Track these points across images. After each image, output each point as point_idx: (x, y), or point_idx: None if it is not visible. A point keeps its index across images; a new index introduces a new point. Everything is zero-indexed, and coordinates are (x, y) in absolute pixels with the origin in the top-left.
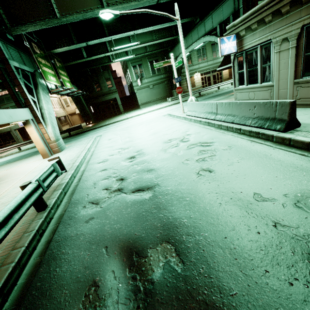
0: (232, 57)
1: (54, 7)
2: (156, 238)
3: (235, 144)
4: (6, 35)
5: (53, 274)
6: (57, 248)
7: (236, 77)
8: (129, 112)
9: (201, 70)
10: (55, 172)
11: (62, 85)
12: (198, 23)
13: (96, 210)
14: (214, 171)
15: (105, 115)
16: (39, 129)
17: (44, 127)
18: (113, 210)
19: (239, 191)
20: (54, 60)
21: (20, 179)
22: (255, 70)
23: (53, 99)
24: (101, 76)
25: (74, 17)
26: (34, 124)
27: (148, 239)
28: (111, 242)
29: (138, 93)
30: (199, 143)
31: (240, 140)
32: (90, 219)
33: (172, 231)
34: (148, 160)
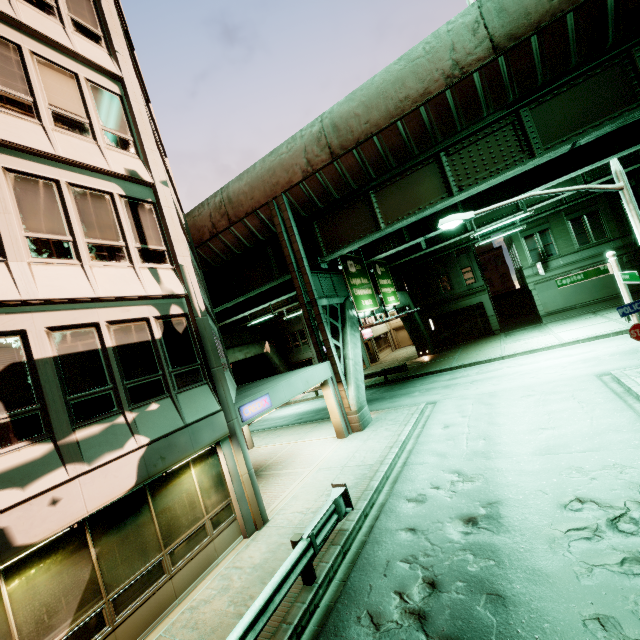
0: None
1: (378, 217)
2: None
3: None
4: (320, 266)
5: None
6: None
7: None
8: (513, 331)
9: None
10: (336, 513)
11: (381, 302)
12: None
13: None
14: None
15: (458, 336)
16: (338, 392)
17: (345, 389)
18: None
19: None
20: (374, 268)
21: (302, 478)
22: None
23: None
24: (453, 266)
25: (404, 222)
26: (333, 384)
27: None
28: None
29: (537, 291)
30: None
31: None
32: None
33: None
34: (501, 554)
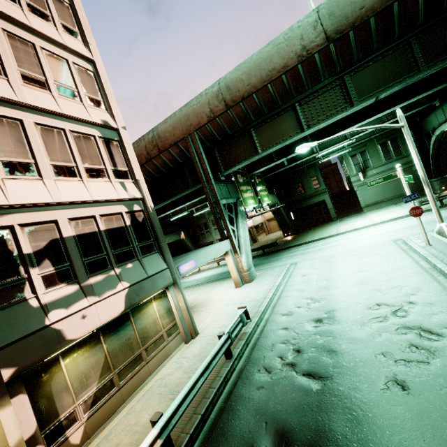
0: None
1: (257, 146)
2: (306, 438)
3: None
4: (220, 178)
5: (230, 423)
6: (235, 403)
7: None
8: (344, 218)
9: None
10: (241, 322)
11: (259, 201)
12: None
13: (267, 380)
14: (409, 390)
15: (309, 222)
16: (235, 258)
17: (239, 256)
18: (280, 387)
19: (422, 436)
20: (254, 179)
21: (216, 310)
22: None
23: None
24: (305, 176)
25: (274, 149)
26: (232, 253)
27: (299, 435)
28: (270, 420)
29: (359, 191)
30: (418, 329)
31: None
32: (261, 387)
33: (322, 440)
34: (335, 333)
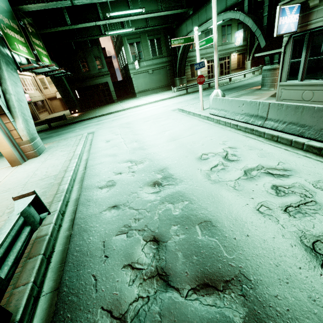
0: (285, 39)
1: None
2: None
3: None
4: None
5: None
6: None
7: (285, 68)
8: (123, 100)
9: (208, 57)
10: (27, 225)
11: (37, 59)
12: None
13: None
14: None
15: (94, 103)
16: (3, 124)
17: (11, 121)
18: None
19: None
20: (24, 22)
21: None
22: (321, 61)
23: (25, 77)
24: (89, 53)
25: None
26: None
27: None
28: None
29: (134, 79)
30: (263, 168)
31: None
32: None
33: None
34: (188, 195)
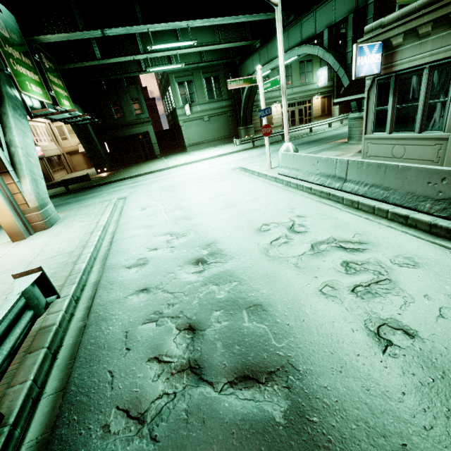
0: (368, 82)
1: None
2: None
3: (416, 252)
4: None
5: None
6: None
7: (371, 117)
8: (169, 156)
9: None
10: (29, 309)
11: (54, 102)
12: (290, 22)
13: None
14: (418, 333)
15: (130, 159)
16: (4, 185)
17: (15, 182)
18: None
19: None
20: (40, 56)
21: None
22: (411, 109)
23: (37, 124)
24: (124, 94)
25: None
26: None
27: None
28: None
29: (185, 127)
30: (334, 241)
31: (422, 243)
32: None
33: None
34: (238, 274)
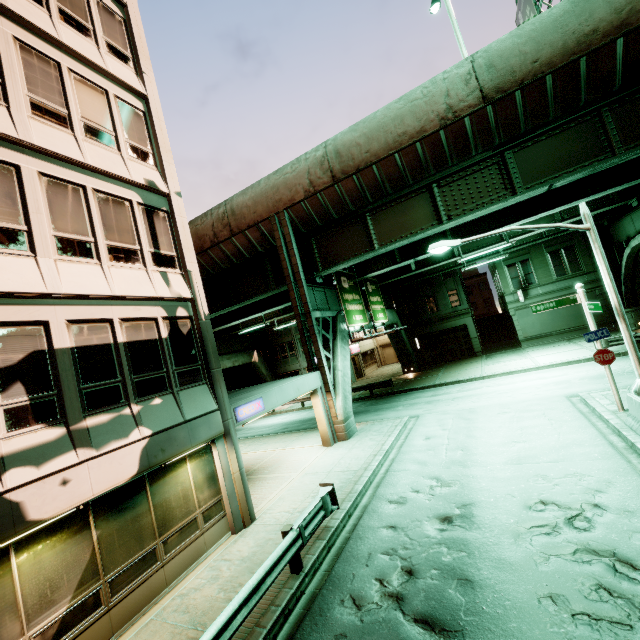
0: None
1: (373, 238)
2: None
3: None
4: (315, 280)
5: None
6: None
7: None
8: (493, 353)
9: None
10: (323, 510)
11: (371, 318)
12: None
13: (354, 622)
14: None
15: (442, 355)
16: (326, 401)
17: (333, 399)
18: None
19: None
20: (366, 286)
21: (289, 481)
22: None
23: None
24: (440, 288)
25: (397, 244)
26: (322, 393)
27: None
28: None
29: (517, 316)
30: (611, 556)
31: None
32: (342, 636)
33: None
34: (472, 546)
